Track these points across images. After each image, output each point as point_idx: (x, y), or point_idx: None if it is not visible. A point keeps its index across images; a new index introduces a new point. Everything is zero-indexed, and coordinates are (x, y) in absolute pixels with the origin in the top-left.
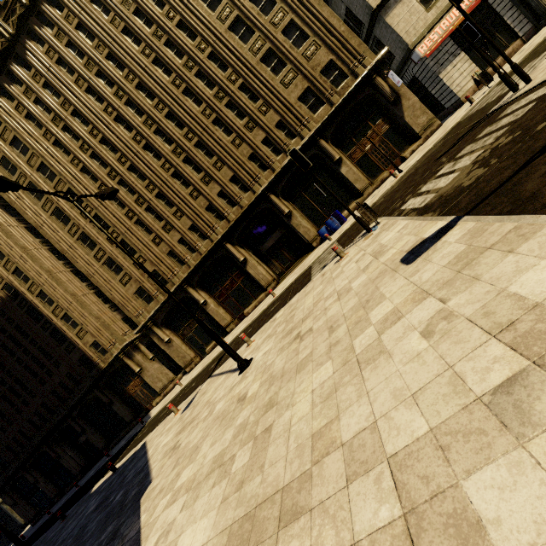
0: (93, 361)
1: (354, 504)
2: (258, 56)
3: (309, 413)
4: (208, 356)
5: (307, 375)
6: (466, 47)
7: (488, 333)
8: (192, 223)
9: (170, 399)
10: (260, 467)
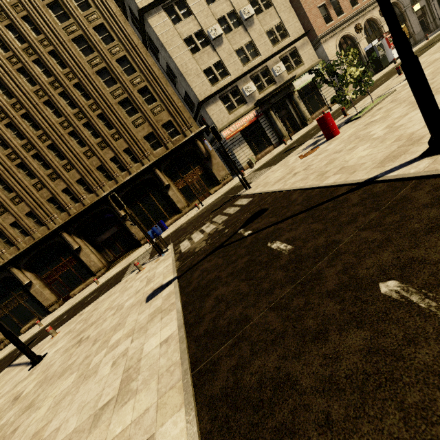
0: None
1: None
2: (117, 99)
3: (43, 416)
4: (22, 336)
5: (61, 382)
6: (248, 140)
7: (123, 371)
8: (30, 209)
9: None
10: None
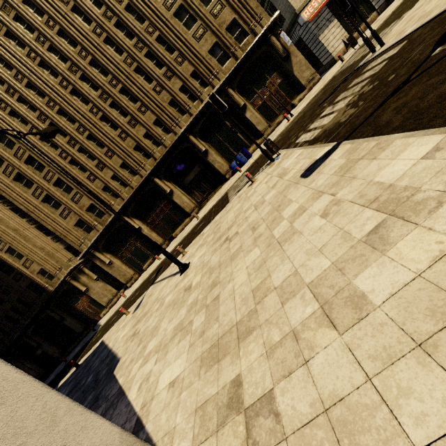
0: (42, 286)
1: (289, 313)
2: (171, 11)
3: (247, 280)
4: (146, 272)
5: (240, 260)
6: (338, 15)
7: (363, 206)
8: (122, 161)
9: (117, 309)
10: (216, 319)
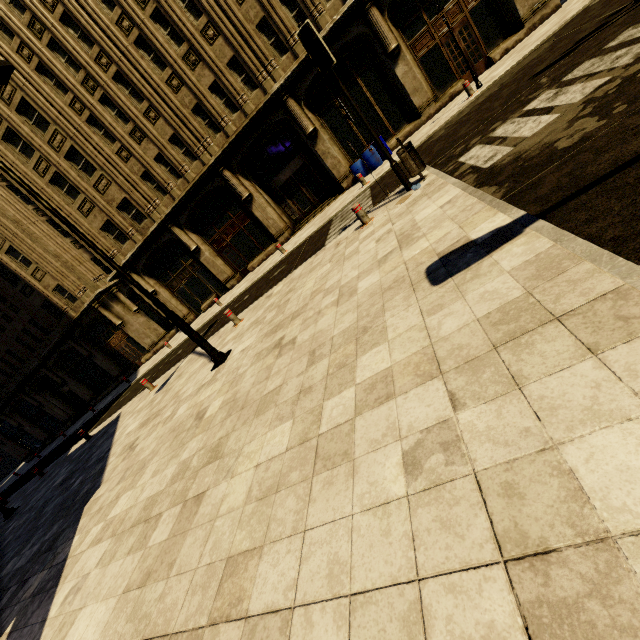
0: (60, 309)
1: None
2: None
3: (239, 508)
4: (203, 315)
5: (262, 430)
6: None
7: (497, 546)
8: (173, 131)
9: (156, 362)
10: (169, 567)
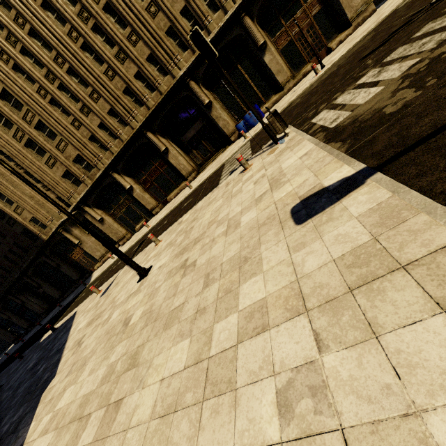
0: (35, 234)
1: None
2: None
3: (146, 423)
4: (137, 234)
5: (168, 344)
6: None
7: None
8: (110, 107)
9: (104, 269)
10: None
